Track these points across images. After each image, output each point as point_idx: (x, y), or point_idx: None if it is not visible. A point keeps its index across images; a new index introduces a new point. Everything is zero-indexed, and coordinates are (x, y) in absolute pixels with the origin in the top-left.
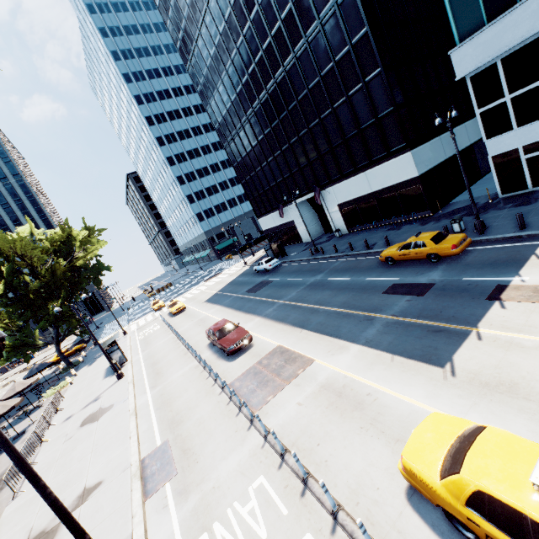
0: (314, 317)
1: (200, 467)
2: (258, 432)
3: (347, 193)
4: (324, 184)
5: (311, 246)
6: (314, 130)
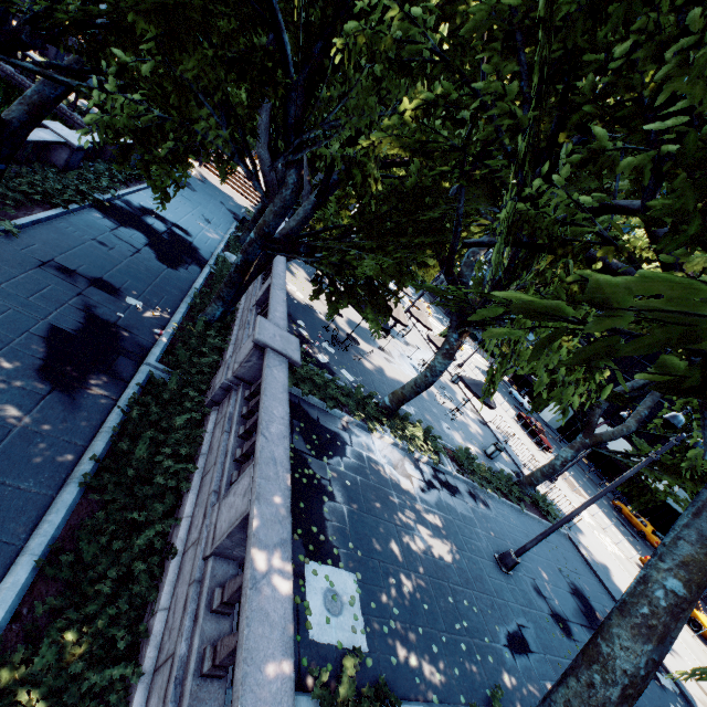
0: (579, 483)
1: (557, 482)
2: (577, 498)
3: (616, 446)
4: (612, 423)
5: (549, 428)
6: (658, 404)
